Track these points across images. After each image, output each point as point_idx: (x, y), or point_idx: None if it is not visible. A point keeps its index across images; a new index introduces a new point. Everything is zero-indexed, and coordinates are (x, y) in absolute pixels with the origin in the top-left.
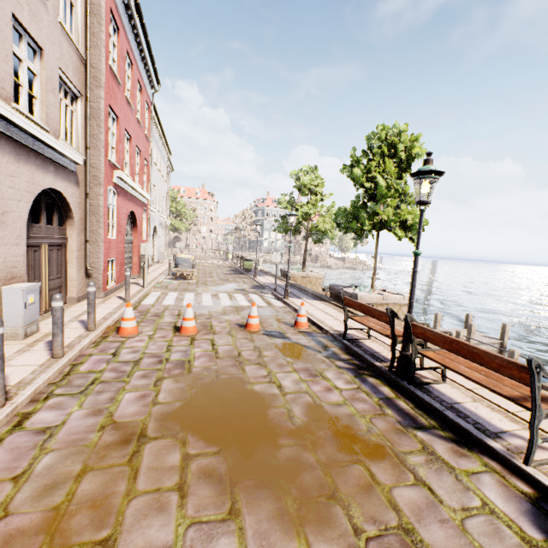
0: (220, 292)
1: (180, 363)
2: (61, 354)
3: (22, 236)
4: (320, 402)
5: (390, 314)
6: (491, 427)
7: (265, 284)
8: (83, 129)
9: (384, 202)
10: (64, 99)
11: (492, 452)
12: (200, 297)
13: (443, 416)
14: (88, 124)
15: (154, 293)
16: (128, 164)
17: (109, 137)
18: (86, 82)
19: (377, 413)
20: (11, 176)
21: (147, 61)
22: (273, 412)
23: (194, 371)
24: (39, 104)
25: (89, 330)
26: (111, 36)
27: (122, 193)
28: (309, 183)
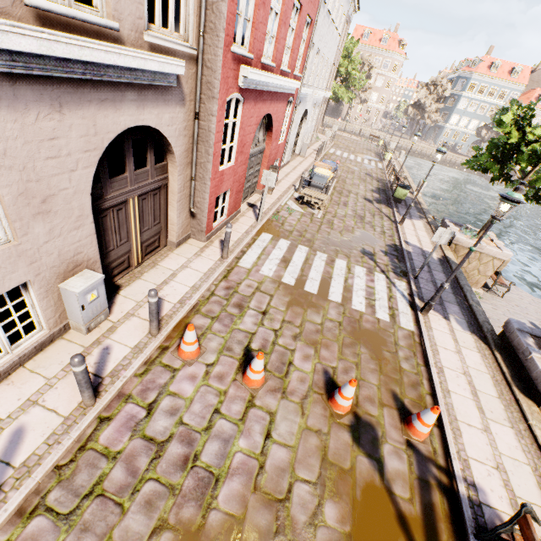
0: (340, 255)
1: (204, 481)
2: (90, 403)
3: (85, 214)
4: None
5: None
6: None
7: (407, 249)
8: None
9: None
10: None
11: None
12: (310, 264)
13: None
14: None
15: (263, 236)
16: (273, 39)
17: (241, 0)
18: None
19: None
20: (49, 140)
21: None
22: None
23: (209, 522)
24: None
25: (151, 335)
26: None
27: (252, 96)
28: None
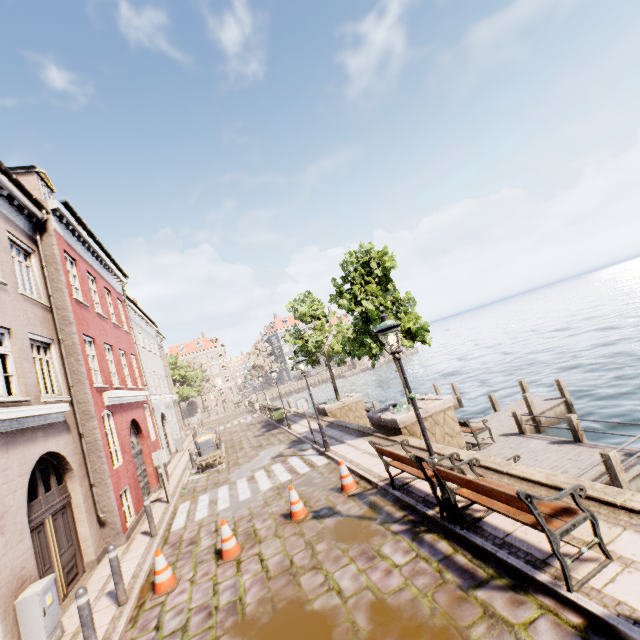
0: (256, 470)
1: (231, 606)
2: None
3: (25, 527)
4: (382, 595)
5: (415, 461)
6: (540, 554)
7: (302, 436)
8: (62, 371)
9: (379, 322)
10: (38, 355)
11: (544, 587)
12: (235, 489)
13: (498, 558)
14: (66, 364)
15: (182, 506)
16: (115, 374)
17: (90, 363)
18: (56, 325)
19: (438, 584)
20: (3, 471)
21: (109, 265)
22: (338, 632)
23: (248, 611)
24: (16, 379)
25: (121, 605)
26: (70, 271)
27: (117, 410)
28: (308, 311)
